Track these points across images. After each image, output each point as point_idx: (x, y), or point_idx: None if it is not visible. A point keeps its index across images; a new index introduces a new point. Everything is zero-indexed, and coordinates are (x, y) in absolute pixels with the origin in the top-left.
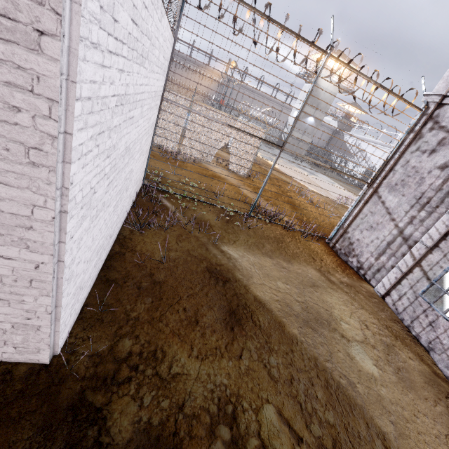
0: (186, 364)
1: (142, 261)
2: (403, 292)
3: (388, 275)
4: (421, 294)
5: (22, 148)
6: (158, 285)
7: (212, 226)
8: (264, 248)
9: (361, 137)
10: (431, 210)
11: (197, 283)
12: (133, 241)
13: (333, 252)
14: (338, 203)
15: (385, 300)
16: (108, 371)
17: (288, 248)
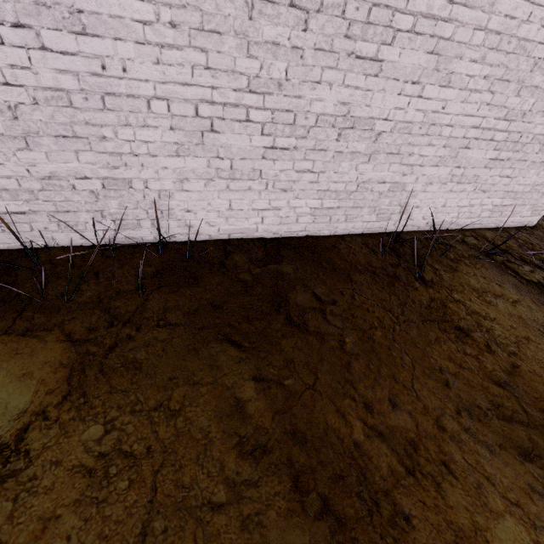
0: None
1: None
2: None
3: None
4: None
5: None
6: None
7: None
8: None
9: None
10: None
11: None
12: None
13: None
14: None
15: None
16: None
17: None
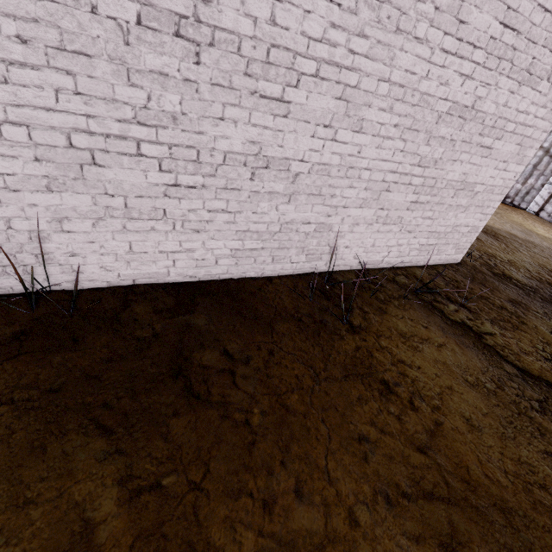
0: (505, 256)
1: None
2: None
3: (540, 193)
4: None
5: None
6: None
7: None
8: None
9: None
10: None
11: None
12: None
13: None
14: None
15: (539, 216)
16: (483, 262)
17: None
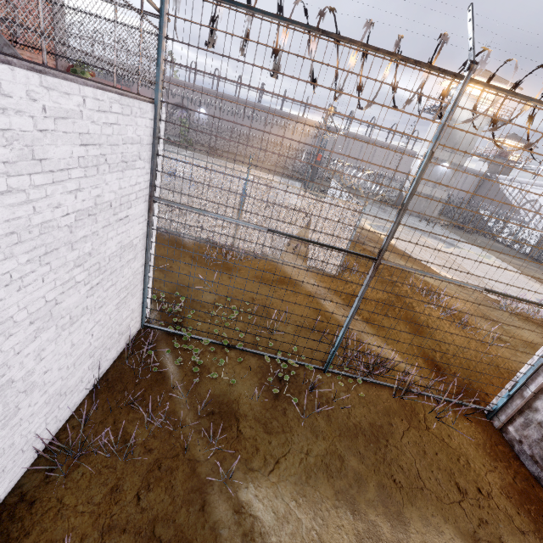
0: None
1: None
2: None
3: None
4: None
5: None
6: None
7: (239, 419)
8: (342, 471)
9: (529, 182)
10: None
11: None
12: (33, 512)
13: (503, 444)
14: (501, 305)
15: None
16: None
17: (400, 458)
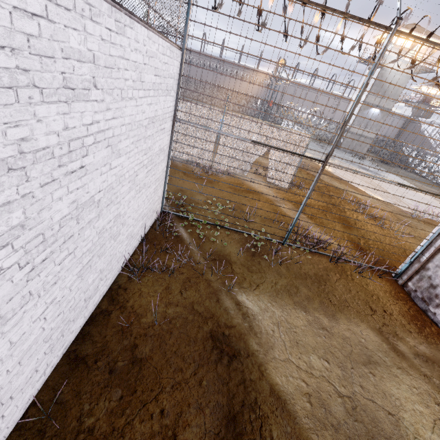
0: None
1: (128, 324)
2: None
3: None
4: None
5: None
6: (138, 365)
7: (231, 263)
8: (297, 293)
9: None
10: None
11: (191, 361)
12: (127, 293)
13: (404, 293)
14: (412, 214)
15: None
16: None
17: (334, 291)
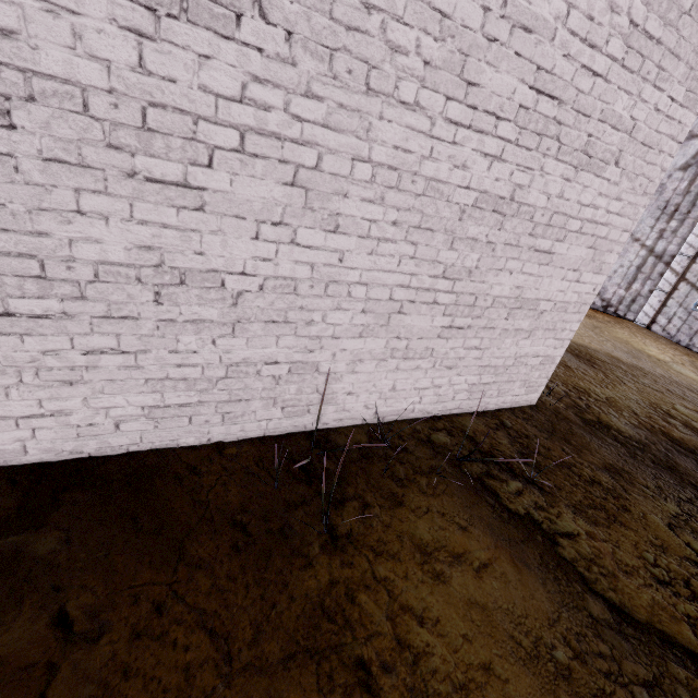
0: (603, 391)
1: None
2: (671, 313)
3: (648, 301)
4: (695, 308)
5: (646, 183)
6: None
7: None
8: None
9: None
10: (682, 218)
11: None
12: None
13: None
14: None
15: (651, 330)
16: (570, 402)
17: None
